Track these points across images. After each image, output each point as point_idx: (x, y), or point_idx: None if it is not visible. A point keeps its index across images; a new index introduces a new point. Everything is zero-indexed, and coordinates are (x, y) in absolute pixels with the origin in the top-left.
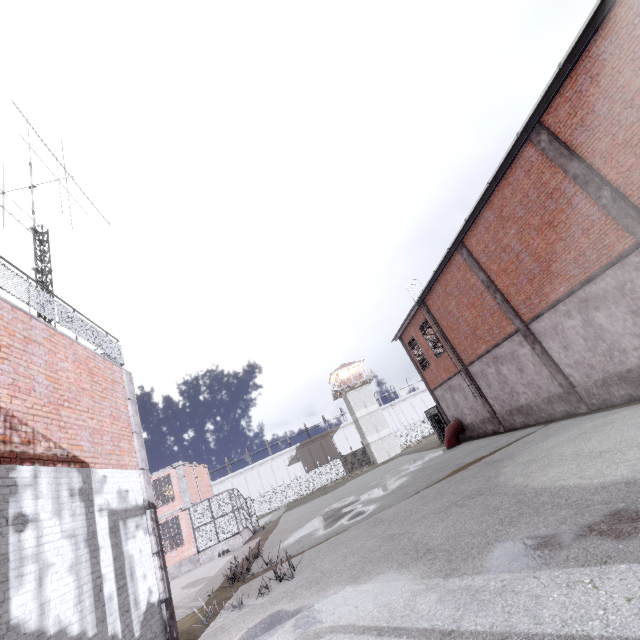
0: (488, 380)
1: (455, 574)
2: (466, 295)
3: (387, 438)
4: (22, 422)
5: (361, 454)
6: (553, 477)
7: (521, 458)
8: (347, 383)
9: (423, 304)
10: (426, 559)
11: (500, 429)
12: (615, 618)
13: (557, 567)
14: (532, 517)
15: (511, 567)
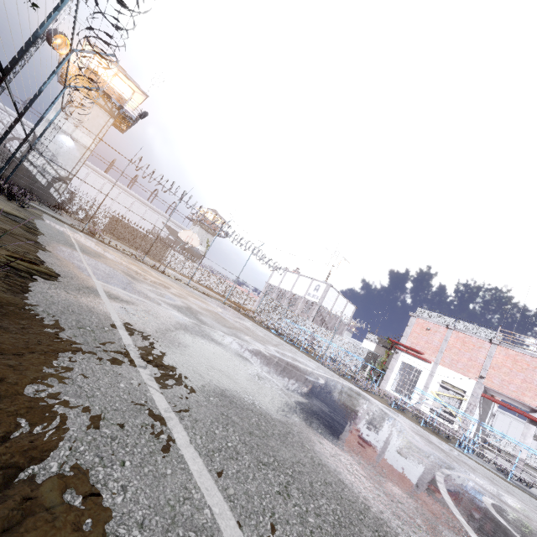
0: None
1: None
2: None
3: None
4: None
5: None
6: None
7: None
8: None
9: None
10: None
11: None
12: None
13: None
14: None
15: None
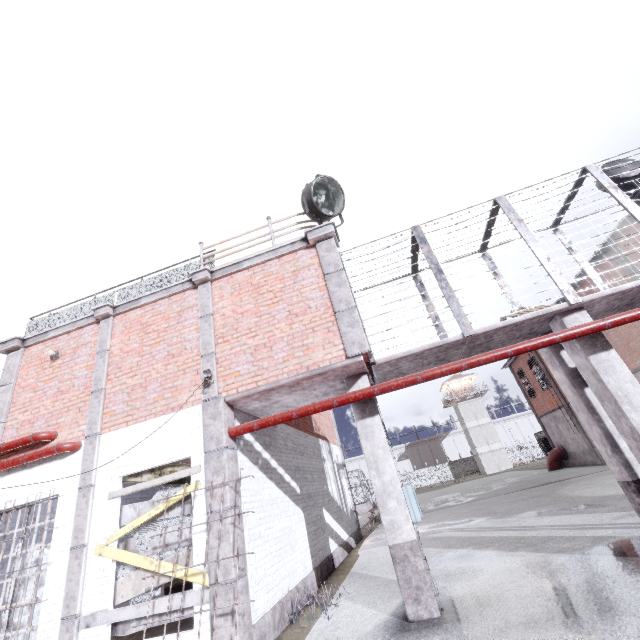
0: None
1: (501, 518)
2: None
3: (498, 452)
4: (316, 422)
5: (470, 463)
6: (582, 492)
7: (583, 482)
8: (458, 394)
9: None
10: (492, 515)
11: (597, 461)
12: (541, 523)
13: (540, 516)
14: (551, 505)
15: (524, 516)
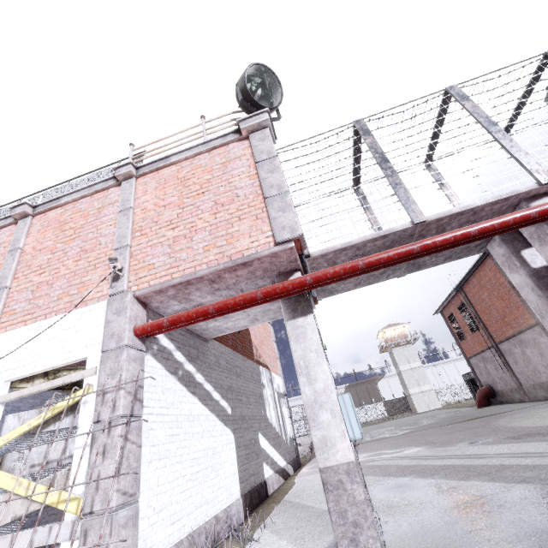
0: (515, 358)
1: (441, 447)
2: (496, 290)
3: (428, 393)
4: (257, 349)
5: (402, 402)
6: (521, 423)
7: (517, 415)
8: (393, 340)
9: (461, 290)
10: (430, 444)
11: (525, 399)
12: (488, 451)
13: (483, 445)
14: (491, 434)
15: (466, 445)
